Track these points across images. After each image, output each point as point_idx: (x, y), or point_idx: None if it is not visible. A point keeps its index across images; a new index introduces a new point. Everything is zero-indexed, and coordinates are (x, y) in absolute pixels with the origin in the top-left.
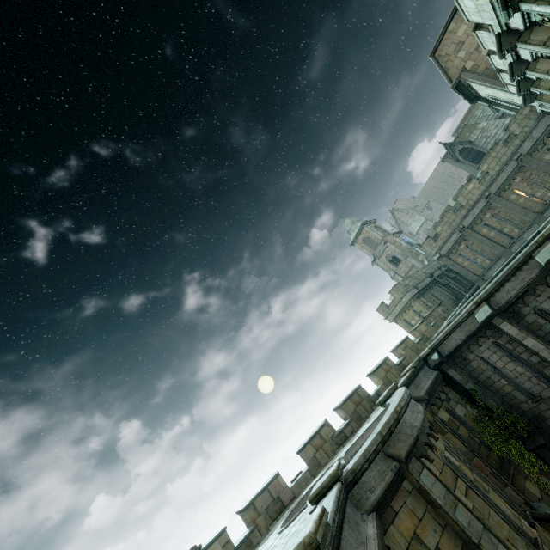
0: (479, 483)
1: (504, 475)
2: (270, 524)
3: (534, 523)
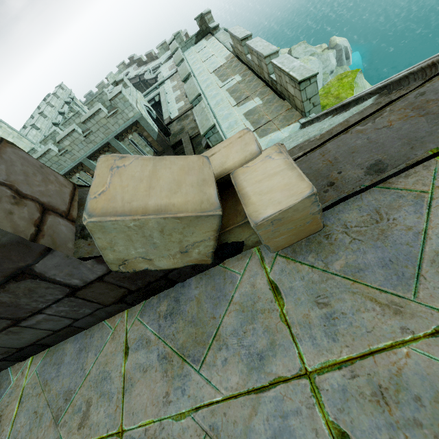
0: None
1: None
2: None
3: None
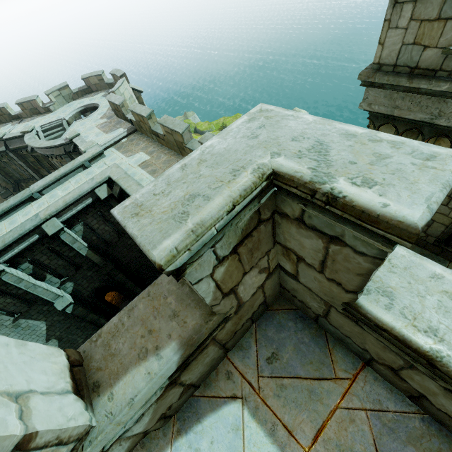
0: None
1: None
2: None
3: None
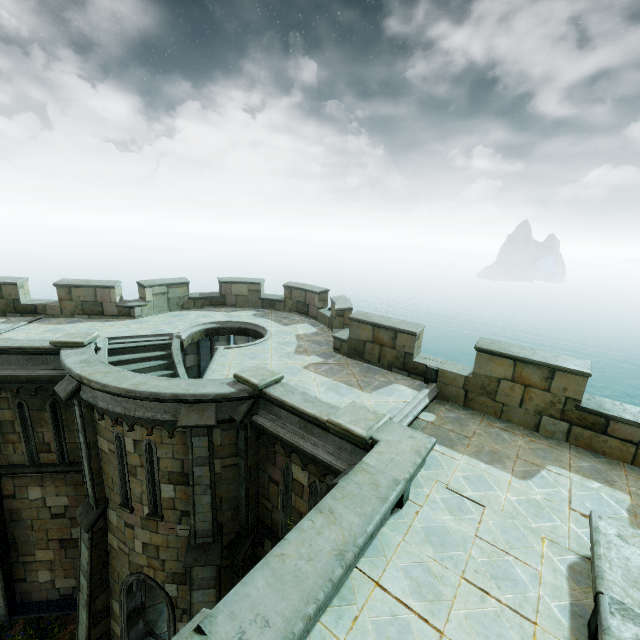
0: (136, 471)
1: (276, 543)
2: (293, 310)
3: (176, 528)
